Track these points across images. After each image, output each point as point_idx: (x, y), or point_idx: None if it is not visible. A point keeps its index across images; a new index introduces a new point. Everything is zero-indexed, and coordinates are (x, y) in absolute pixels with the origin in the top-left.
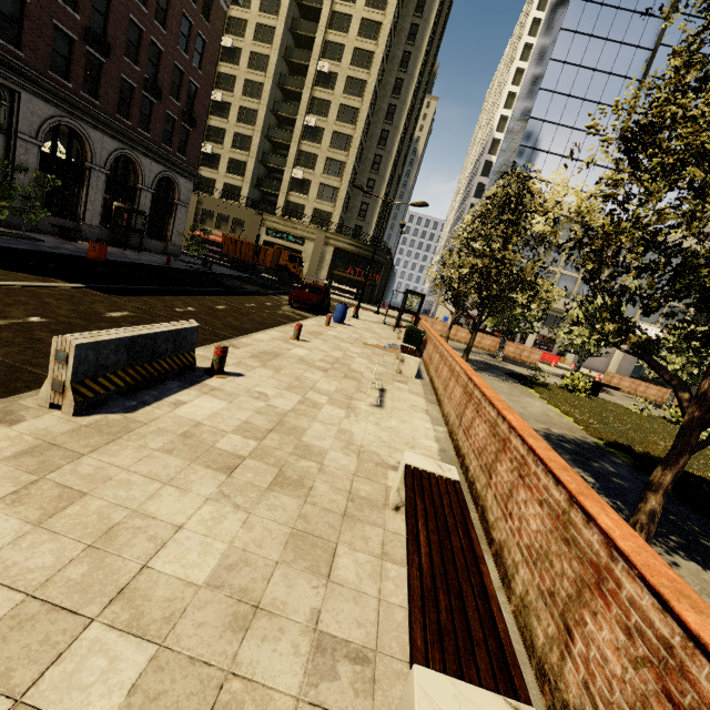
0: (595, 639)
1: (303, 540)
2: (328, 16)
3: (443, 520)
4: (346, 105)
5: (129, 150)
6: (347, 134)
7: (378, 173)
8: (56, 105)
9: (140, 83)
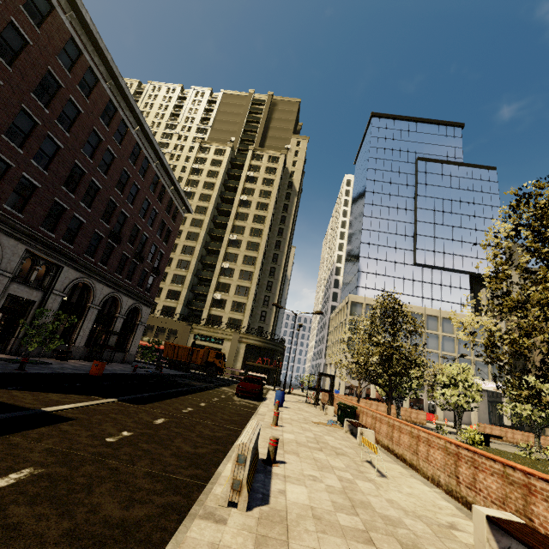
0: None
1: None
2: (235, 214)
3: None
4: (248, 256)
5: (116, 293)
6: (250, 271)
7: (271, 292)
8: (81, 272)
9: (132, 255)
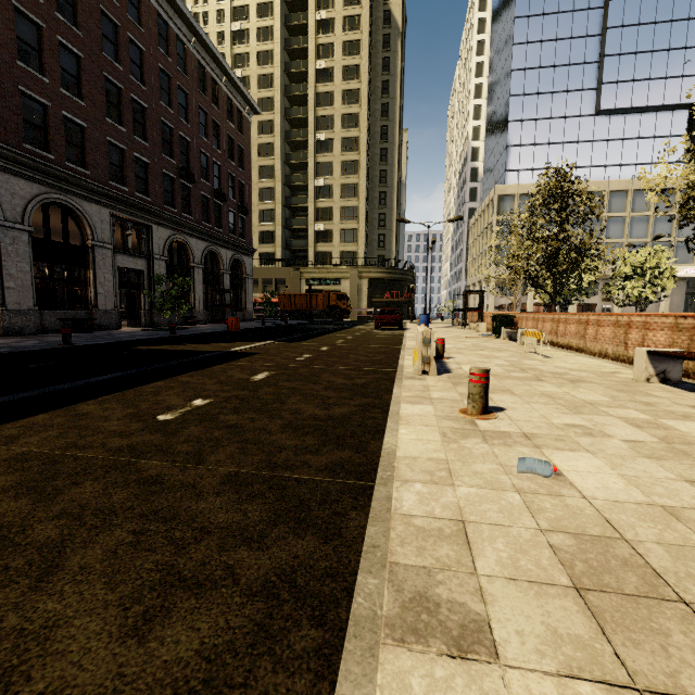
0: None
1: (624, 391)
2: (314, 98)
3: None
4: (346, 161)
5: (212, 246)
6: (353, 183)
7: (386, 207)
8: (170, 228)
9: (211, 194)
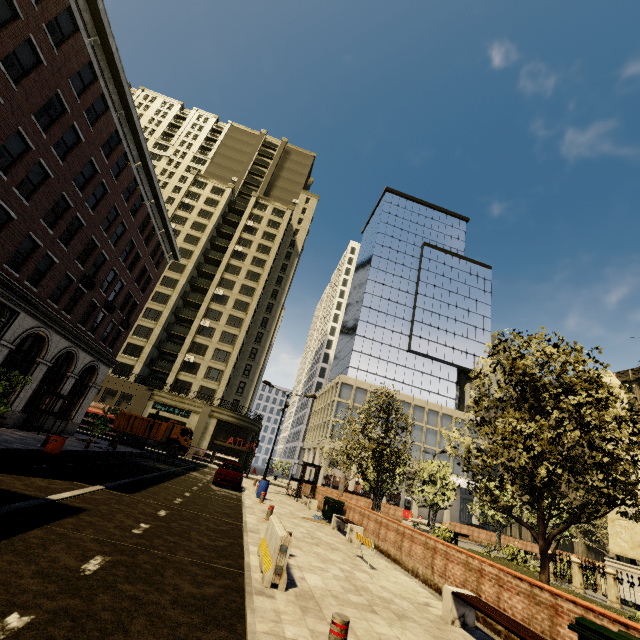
0: (565, 634)
1: (439, 639)
2: (226, 265)
3: (491, 610)
4: (234, 316)
5: (74, 347)
6: (234, 334)
7: (255, 360)
8: (39, 320)
9: (102, 303)
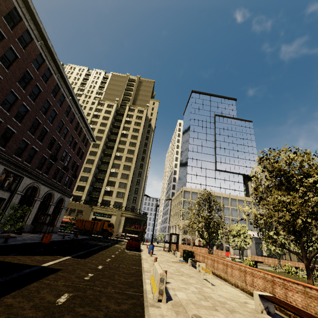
0: None
1: None
2: (119, 141)
3: (283, 303)
4: (126, 165)
5: (52, 190)
6: (127, 174)
7: (139, 185)
8: (33, 179)
9: (62, 167)
